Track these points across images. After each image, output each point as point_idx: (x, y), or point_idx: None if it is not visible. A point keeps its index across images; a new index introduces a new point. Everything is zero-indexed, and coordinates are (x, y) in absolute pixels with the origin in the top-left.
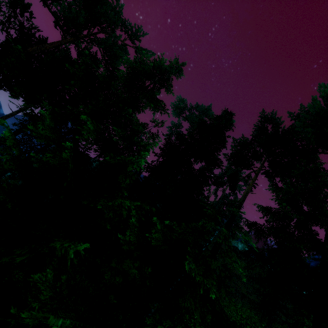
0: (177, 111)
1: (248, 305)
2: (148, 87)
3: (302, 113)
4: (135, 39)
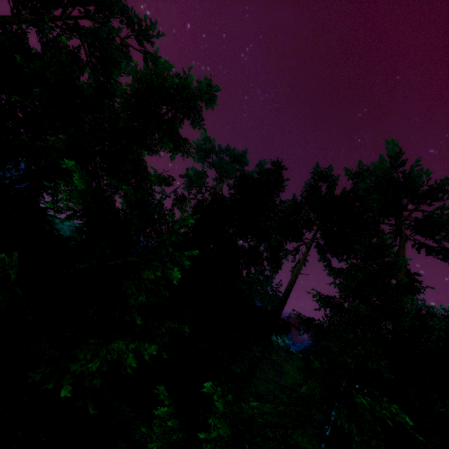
0: (200, 154)
1: (298, 429)
2: (164, 115)
3: (361, 172)
4: (143, 39)
